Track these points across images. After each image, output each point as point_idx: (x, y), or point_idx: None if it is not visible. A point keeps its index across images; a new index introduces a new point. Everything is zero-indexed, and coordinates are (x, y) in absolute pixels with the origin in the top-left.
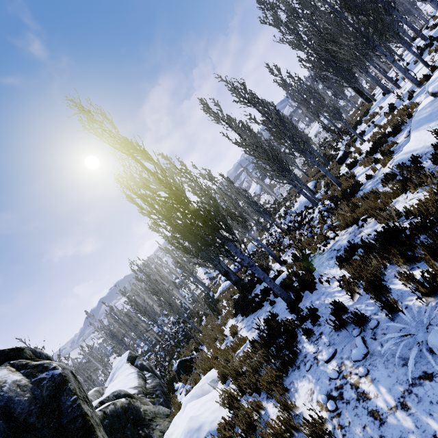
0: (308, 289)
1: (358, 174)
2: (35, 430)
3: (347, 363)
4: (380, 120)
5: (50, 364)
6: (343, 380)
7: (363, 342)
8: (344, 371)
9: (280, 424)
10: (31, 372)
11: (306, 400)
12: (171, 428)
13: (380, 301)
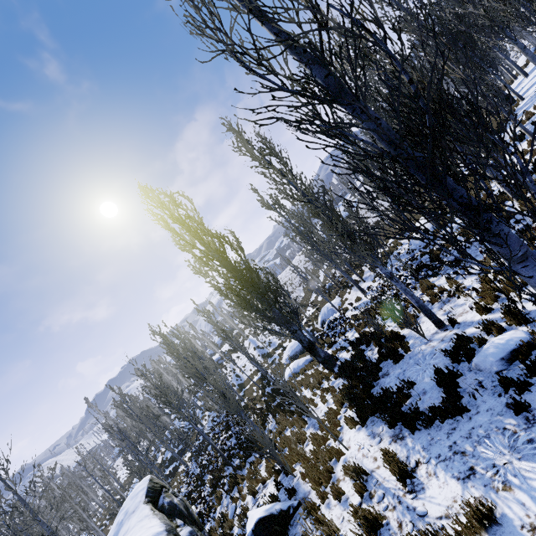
0: None
1: None
2: None
3: None
4: None
5: None
6: None
7: None
8: None
9: None
10: None
11: None
12: None
13: None
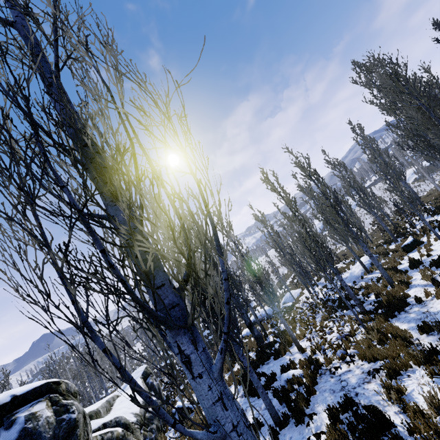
0: (295, 420)
1: (414, 283)
2: None
3: None
4: None
5: (72, 407)
6: None
7: None
8: None
9: None
10: (59, 410)
11: None
12: None
13: None
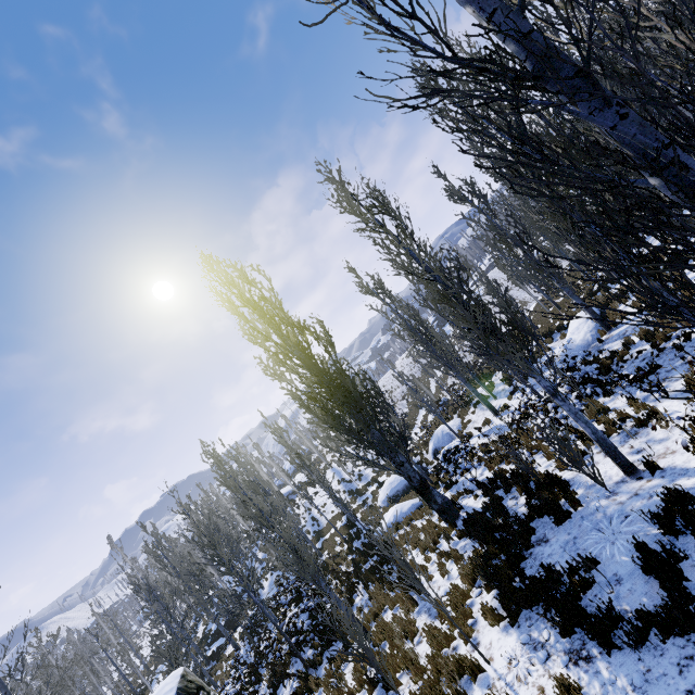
0: None
1: None
2: None
3: None
4: None
5: None
6: None
7: None
8: None
9: None
10: None
11: None
12: None
13: None
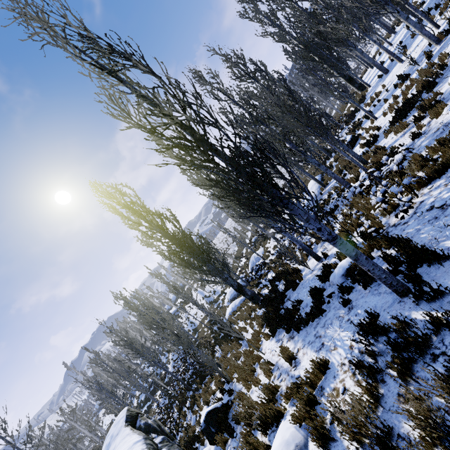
0: (436, 260)
1: (388, 145)
2: None
3: None
4: (388, 95)
5: None
6: None
7: None
8: None
9: None
10: None
11: None
12: None
13: None
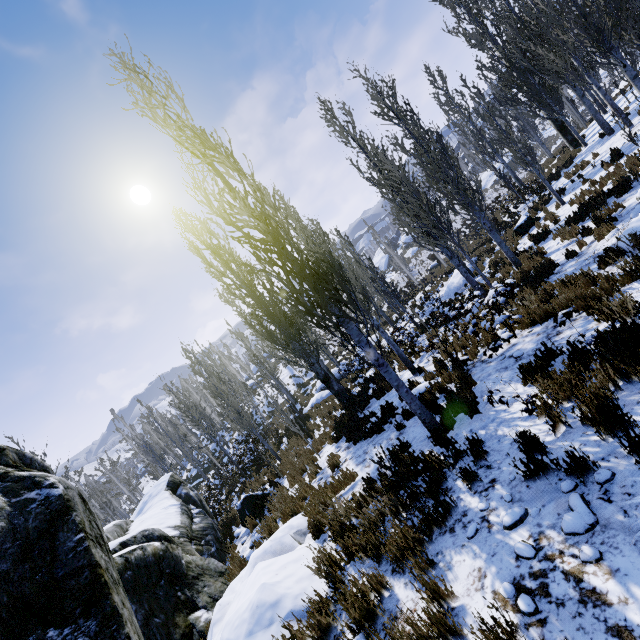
0: (467, 411)
1: (550, 251)
2: (9, 583)
3: (552, 535)
4: (592, 173)
5: (46, 478)
6: (546, 563)
7: (585, 504)
8: (547, 547)
9: (428, 623)
10: (12, 488)
11: (470, 585)
12: (228, 595)
13: (628, 438)
